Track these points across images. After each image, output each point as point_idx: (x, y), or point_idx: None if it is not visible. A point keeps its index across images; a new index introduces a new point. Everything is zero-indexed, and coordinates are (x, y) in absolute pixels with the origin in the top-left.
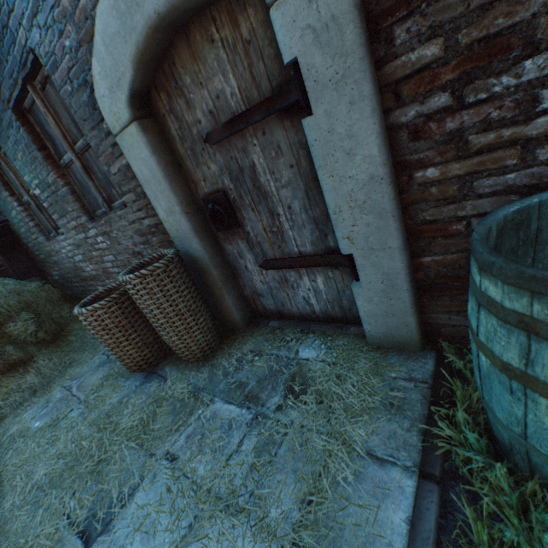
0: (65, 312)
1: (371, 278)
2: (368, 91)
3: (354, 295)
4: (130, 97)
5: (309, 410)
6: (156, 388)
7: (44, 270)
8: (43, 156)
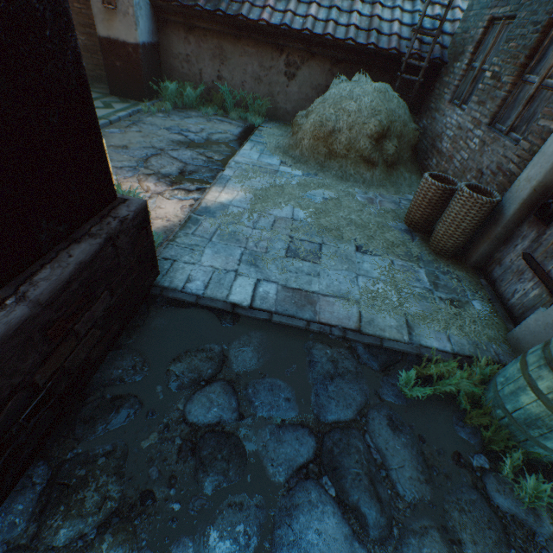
0: (405, 156)
1: (551, 313)
2: None
3: (534, 312)
4: None
5: (448, 311)
6: (407, 239)
7: (421, 113)
8: (522, 62)
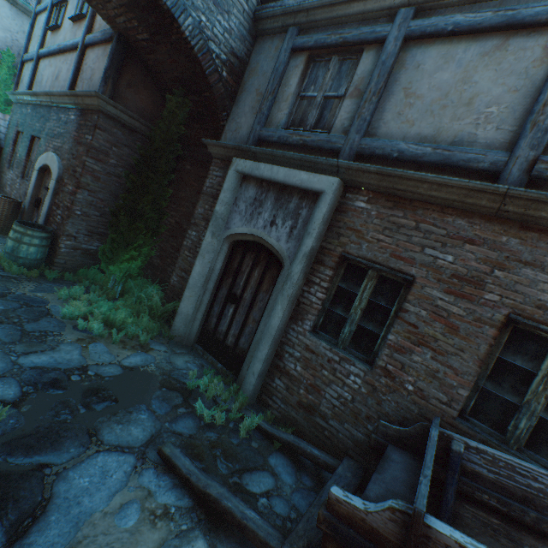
0: None
1: None
2: (51, 200)
3: None
4: (41, 168)
5: None
6: None
7: None
8: (28, 152)
